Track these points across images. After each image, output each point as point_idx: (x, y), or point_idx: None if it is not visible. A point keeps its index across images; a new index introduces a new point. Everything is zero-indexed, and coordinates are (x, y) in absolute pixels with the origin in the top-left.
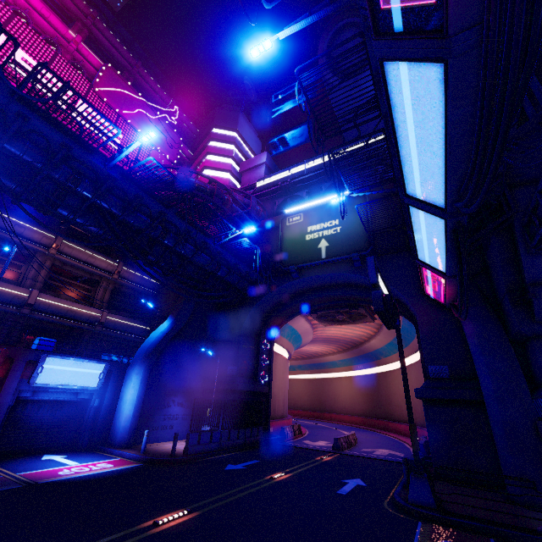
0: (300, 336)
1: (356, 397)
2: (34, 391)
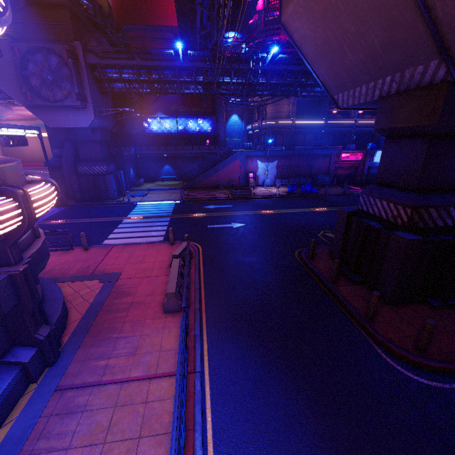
0: None
1: None
2: (371, 164)
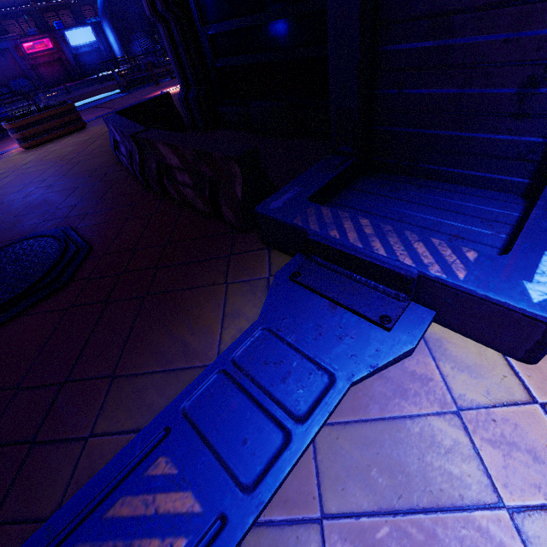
0: None
1: None
2: (75, 50)
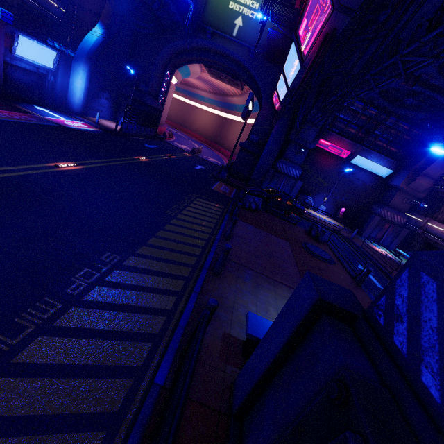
0: (190, 74)
1: (208, 126)
2: (10, 57)
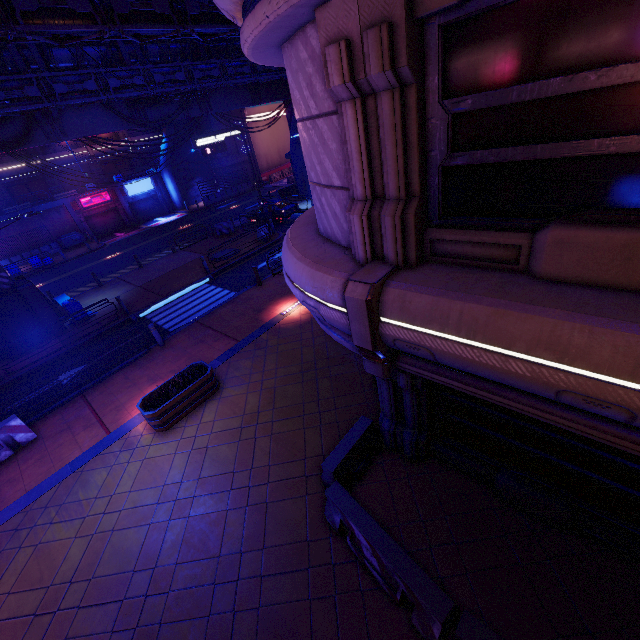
0: None
1: None
2: (132, 199)
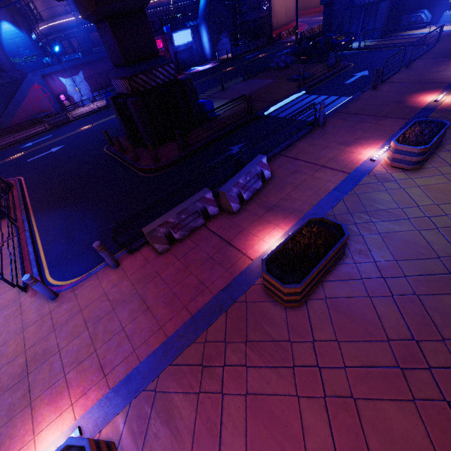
0: None
1: None
2: (175, 49)
